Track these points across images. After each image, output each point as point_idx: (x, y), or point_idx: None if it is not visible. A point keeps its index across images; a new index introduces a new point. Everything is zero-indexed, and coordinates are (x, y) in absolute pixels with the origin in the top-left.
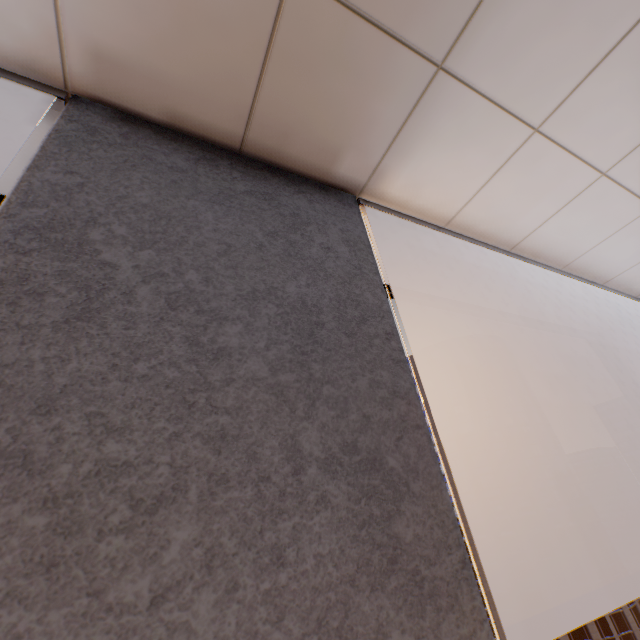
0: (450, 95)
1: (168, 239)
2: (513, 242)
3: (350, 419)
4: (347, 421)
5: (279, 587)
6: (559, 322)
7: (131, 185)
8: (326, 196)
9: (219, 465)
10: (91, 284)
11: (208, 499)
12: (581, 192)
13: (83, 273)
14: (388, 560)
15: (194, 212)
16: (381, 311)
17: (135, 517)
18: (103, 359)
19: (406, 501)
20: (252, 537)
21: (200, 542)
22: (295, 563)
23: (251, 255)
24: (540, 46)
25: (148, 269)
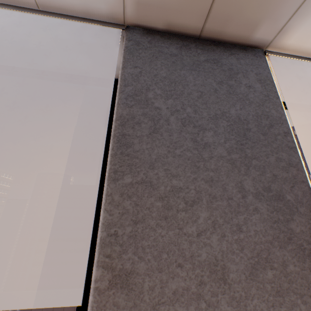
0: None
1: (176, 93)
2: None
3: (266, 176)
4: (265, 177)
5: (240, 239)
6: None
7: (157, 68)
8: (246, 53)
9: (212, 191)
10: (154, 117)
11: (210, 204)
12: None
13: (150, 113)
14: (287, 238)
15: (184, 77)
16: (281, 120)
17: (186, 207)
18: (164, 148)
19: (296, 215)
20: (228, 219)
21: (209, 218)
22: (246, 232)
23: (212, 96)
24: None
25: (171, 108)
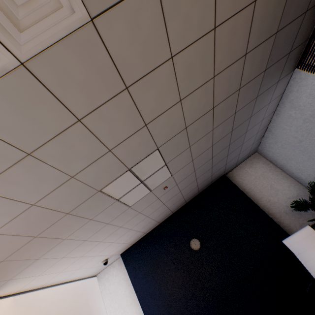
0: (14, 280)
1: None
2: (41, 286)
3: None
4: None
5: None
6: (67, 288)
7: None
8: None
9: None
10: None
11: None
12: (57, 274)
13: None
14: None
15: None
16: None
17: None
18: None
19: None
20: None
21: None
22: None
23: None
24: (35, 270)
25: None
